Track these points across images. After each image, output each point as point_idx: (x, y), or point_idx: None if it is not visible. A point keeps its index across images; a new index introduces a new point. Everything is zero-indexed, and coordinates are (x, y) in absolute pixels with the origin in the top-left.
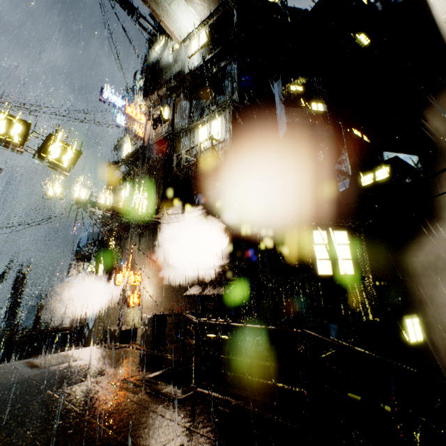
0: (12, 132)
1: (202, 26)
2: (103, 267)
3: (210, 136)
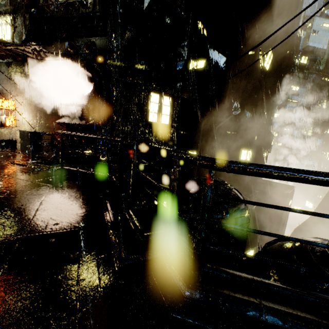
0: None
1: None
2: None
3: None
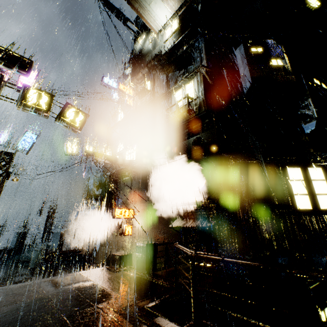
0: (41, 102)
1: (173, 17)
2: (105, 204)
3: (185, 95)
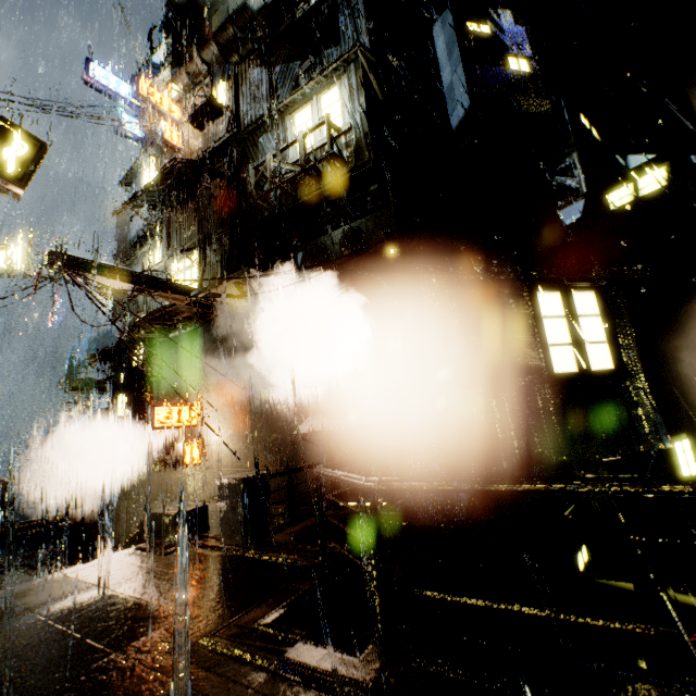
0: None
1: None
2: (125, 401)
3: (323, 116)
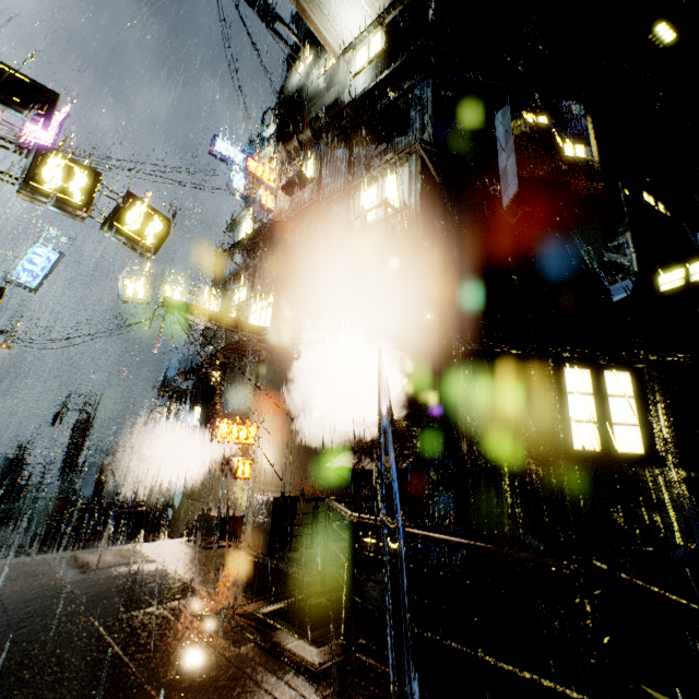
0: (72, 187)
1: (375, 27)
2: (200, 412)
3: (382, 200)
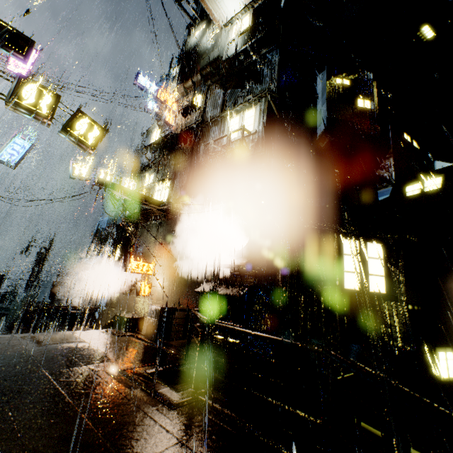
0: (41, 103)
1: (246, 10)
2: (119, 253)
3: (241, 126)
